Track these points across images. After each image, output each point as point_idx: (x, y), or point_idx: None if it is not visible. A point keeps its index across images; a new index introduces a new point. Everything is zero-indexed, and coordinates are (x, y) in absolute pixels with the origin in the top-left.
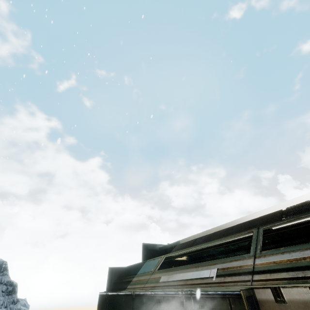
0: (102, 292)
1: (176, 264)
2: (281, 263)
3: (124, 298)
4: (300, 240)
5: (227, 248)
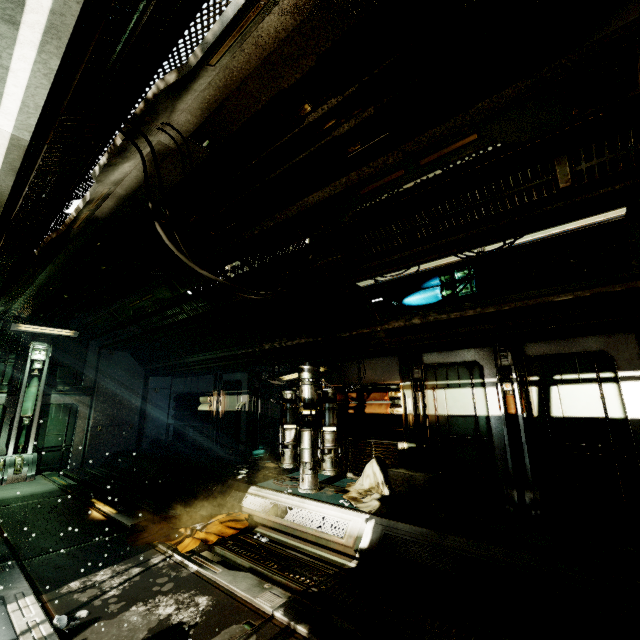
0: None
1: (45, 340)
2: None
3: None
4: (175, 311)
5: (117, 320)
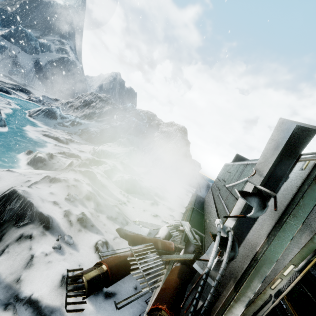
0: (225, 163)
1: None
2: (306, 160)
3: (230, 165)
4: None
5: None
